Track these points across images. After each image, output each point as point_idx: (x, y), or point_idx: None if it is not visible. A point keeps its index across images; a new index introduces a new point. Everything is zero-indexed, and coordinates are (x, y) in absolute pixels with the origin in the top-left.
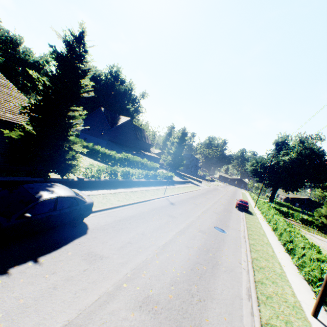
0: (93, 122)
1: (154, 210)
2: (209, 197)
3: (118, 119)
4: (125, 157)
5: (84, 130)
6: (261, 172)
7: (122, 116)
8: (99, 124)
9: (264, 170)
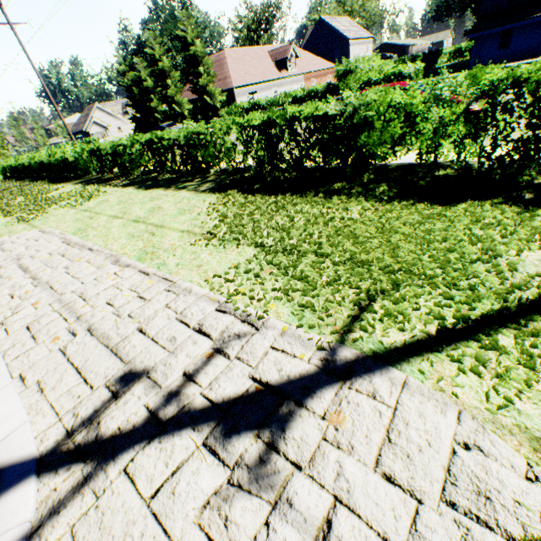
0: None
1: None
2: None
3: None
4: None
5: None
6: None
7: None
8: None
9: None
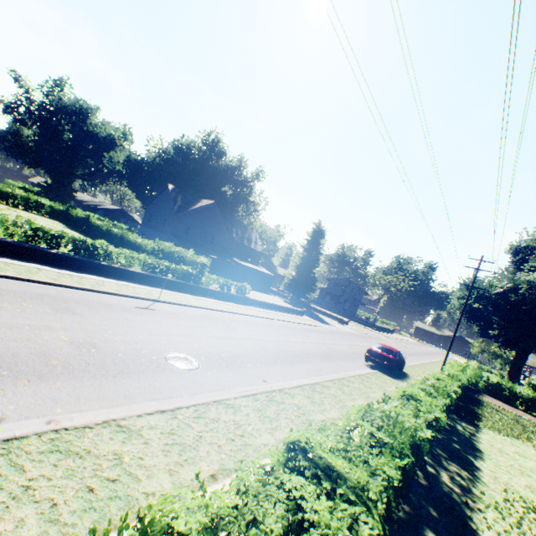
0: (157, 209)
1: (38, 294)
2: (314, 335)
3: (195, 203)
4: (158, 247)
5: (145, 222)
6: (483, 311)
7: (204, 200)
8: (164, 211)
9: (484, 304)
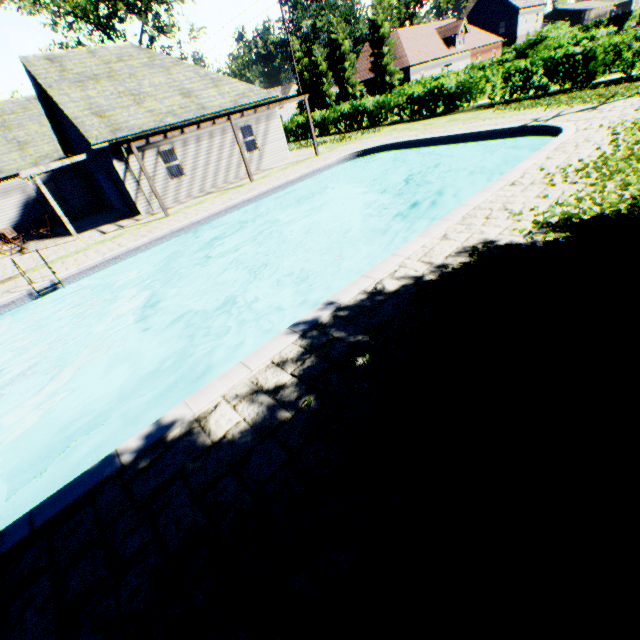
0: None
1: None
2: None
3: None
4: None
5: None
6: None
7: None
8: None
9: None
